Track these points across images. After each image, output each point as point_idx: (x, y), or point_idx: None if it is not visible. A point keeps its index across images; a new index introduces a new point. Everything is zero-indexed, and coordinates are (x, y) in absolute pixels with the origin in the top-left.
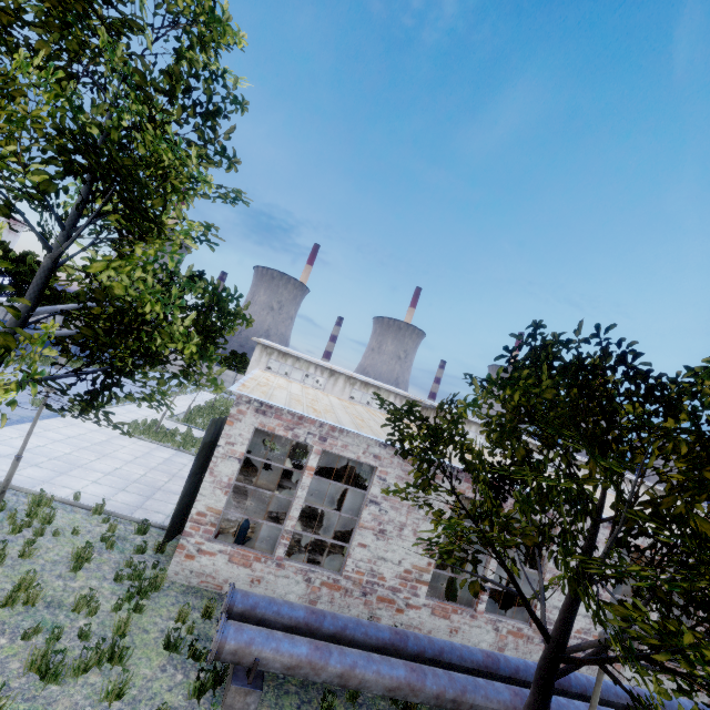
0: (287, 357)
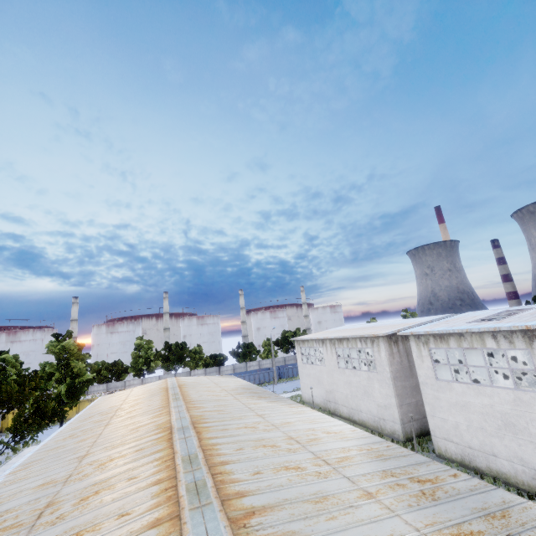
0: (304, 342)
